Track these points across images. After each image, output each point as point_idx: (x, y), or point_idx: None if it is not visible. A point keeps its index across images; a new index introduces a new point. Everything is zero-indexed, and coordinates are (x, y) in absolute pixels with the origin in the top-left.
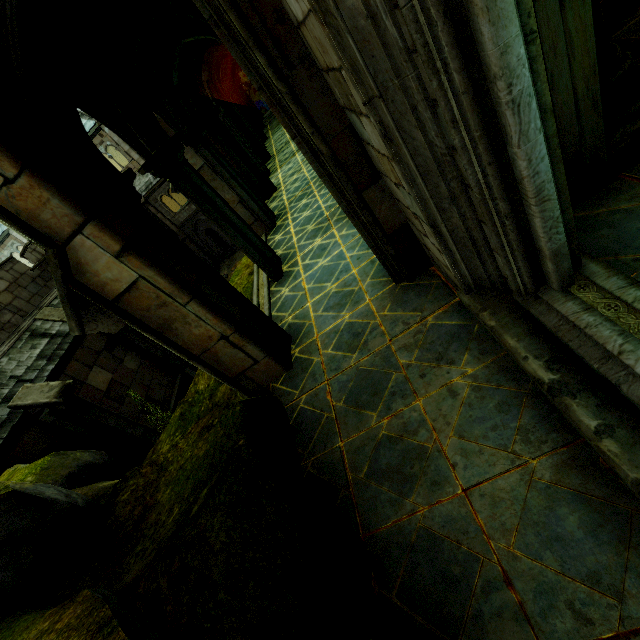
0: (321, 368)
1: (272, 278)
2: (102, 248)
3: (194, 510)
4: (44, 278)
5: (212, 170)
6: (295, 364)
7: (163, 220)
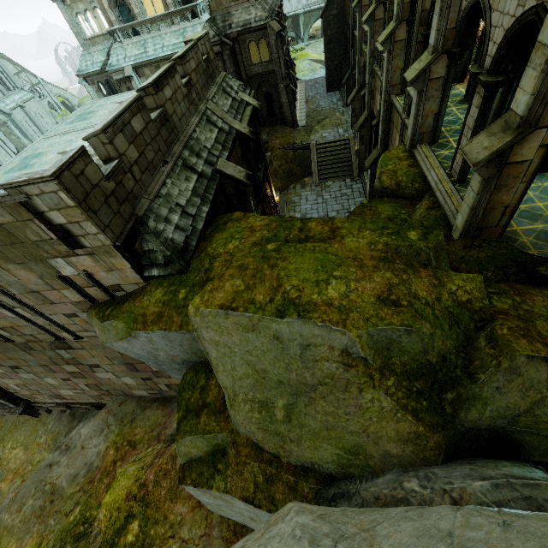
0: (527, 245)
1: (460, 180)
2: (542, 139)
3: (546, 272)
4: (207, 74)
5: (443, 83)
6: (502, 237)
7: (240, 63)
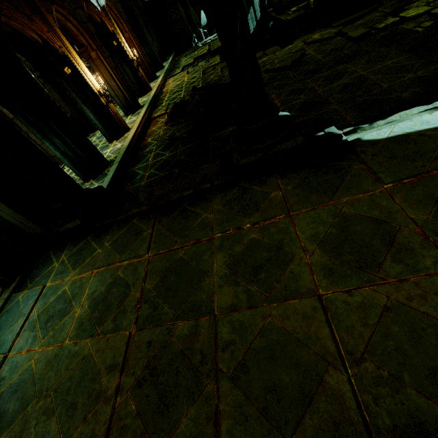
0: None
1: None
2: None
3: None
4: None
5: None
6: None
7: None
